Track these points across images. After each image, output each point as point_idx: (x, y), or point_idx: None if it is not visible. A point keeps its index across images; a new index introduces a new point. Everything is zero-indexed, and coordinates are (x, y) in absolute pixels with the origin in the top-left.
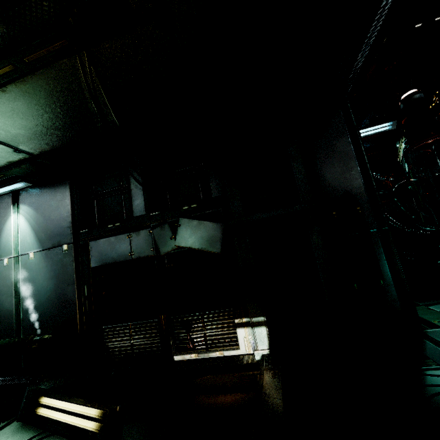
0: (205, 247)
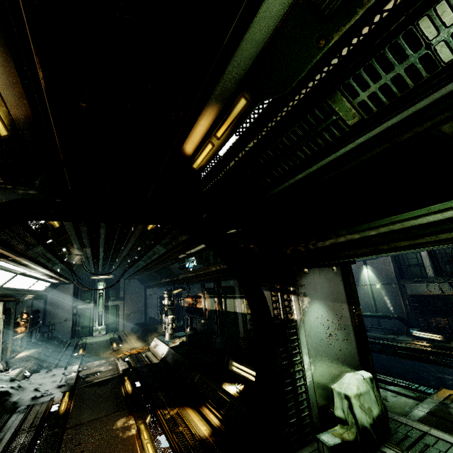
0: None
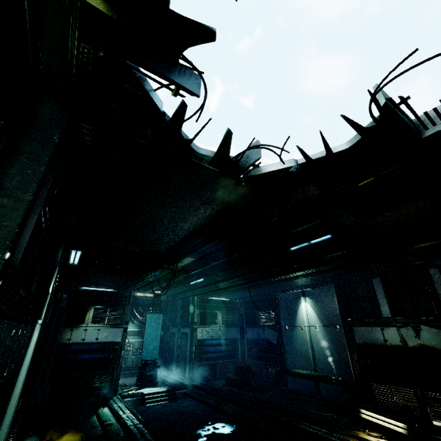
0: None
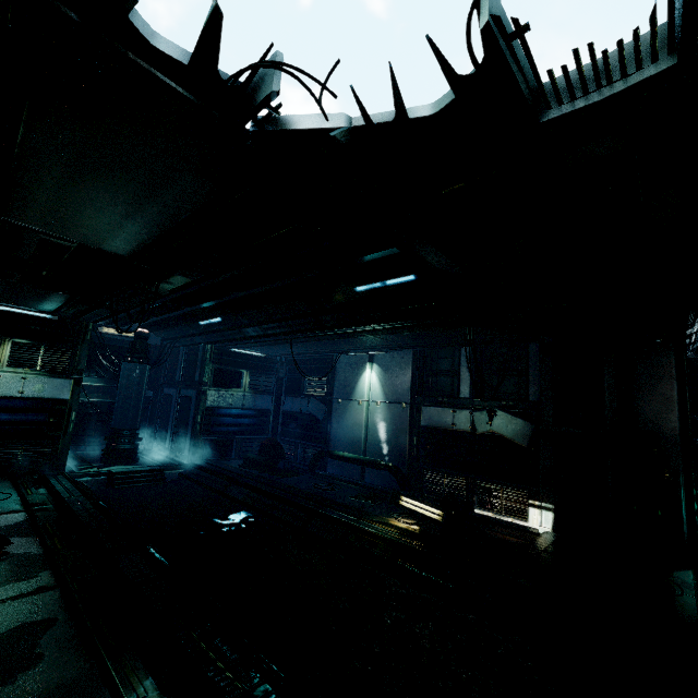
0: (514, 438)
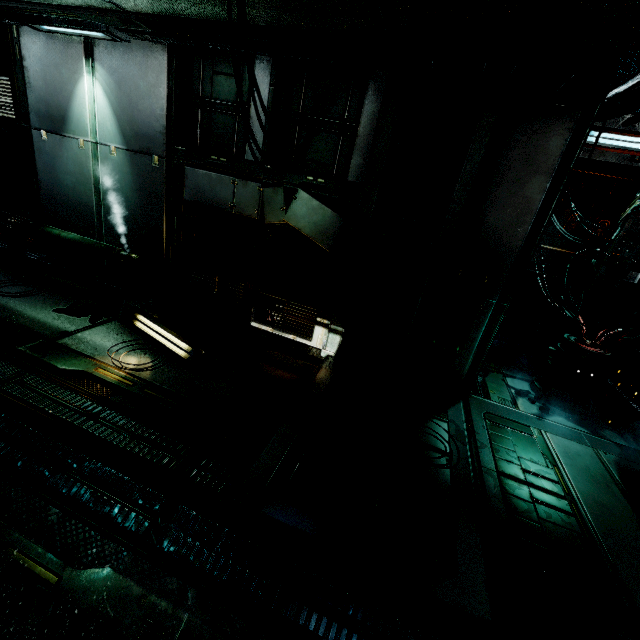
0: (315, 238)
